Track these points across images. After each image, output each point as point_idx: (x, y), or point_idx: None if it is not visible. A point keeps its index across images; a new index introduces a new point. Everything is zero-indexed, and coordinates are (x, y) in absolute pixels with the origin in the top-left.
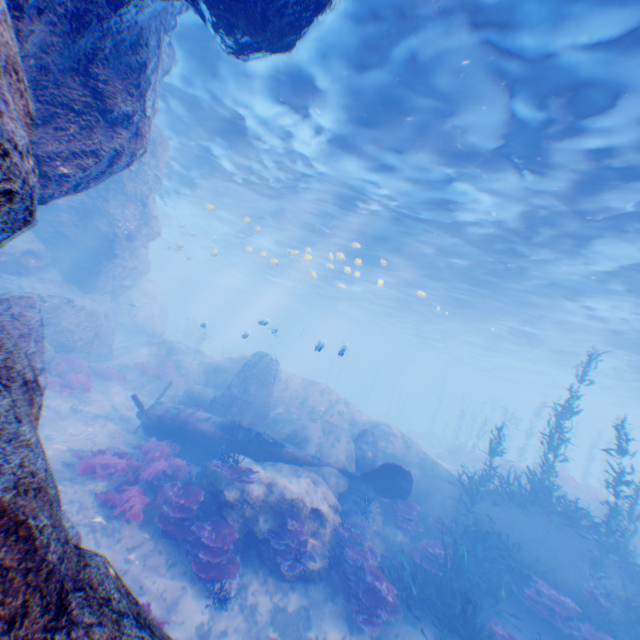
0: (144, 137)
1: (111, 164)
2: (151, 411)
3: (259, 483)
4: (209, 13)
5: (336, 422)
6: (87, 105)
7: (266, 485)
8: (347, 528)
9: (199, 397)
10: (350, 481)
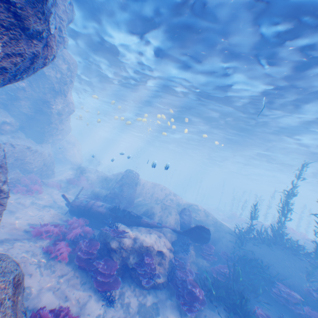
0: (52, 48)
1: (33, 63)
2: (72, 202)
3: (129, 238)
4: None
5: (169, 204)
6: (12, 23)
7: (133, 239)
8: (177, 260)
9: (98, 194)
10: (177, 235)
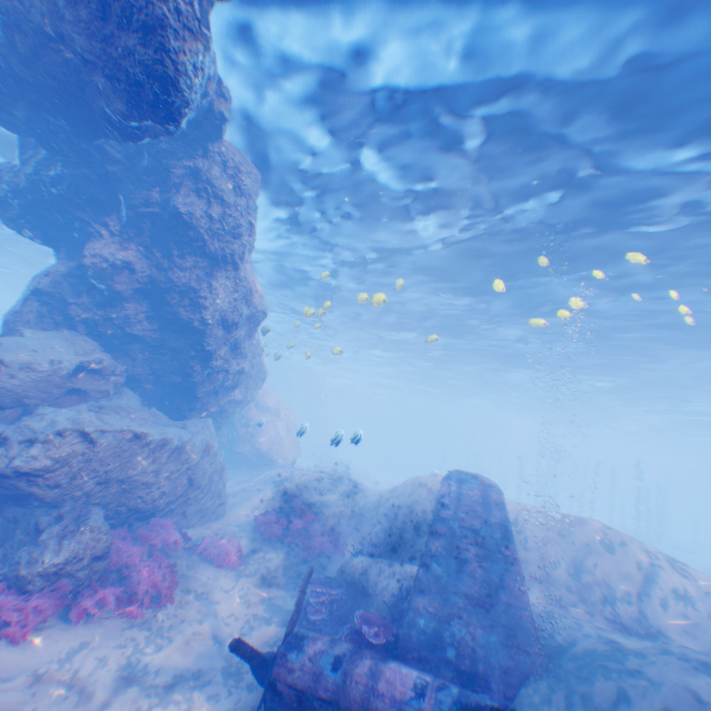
0: None
1: None
2: (278, 674)
3: None
4: None
5: (691, 628)
6: None
7: None
8: None
9: (367, 586)
10: None
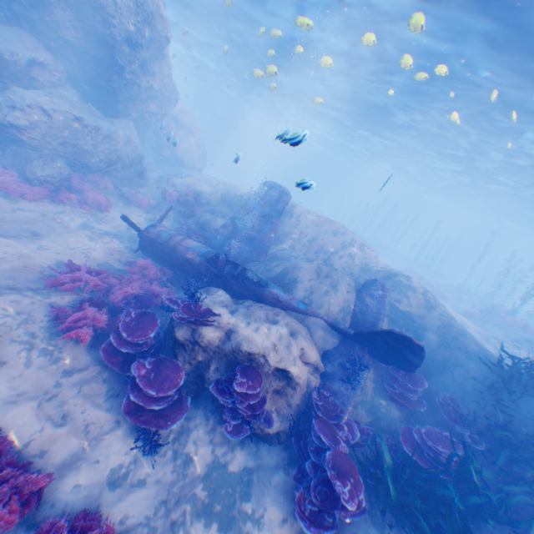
0: None
1: None
2: (145, 235)
3: (217, 329)
4: None
5: (346, 267)
6: None
7: (225, 332)
8: (322, 393)
9: (207, 227)
10: (340, 339)
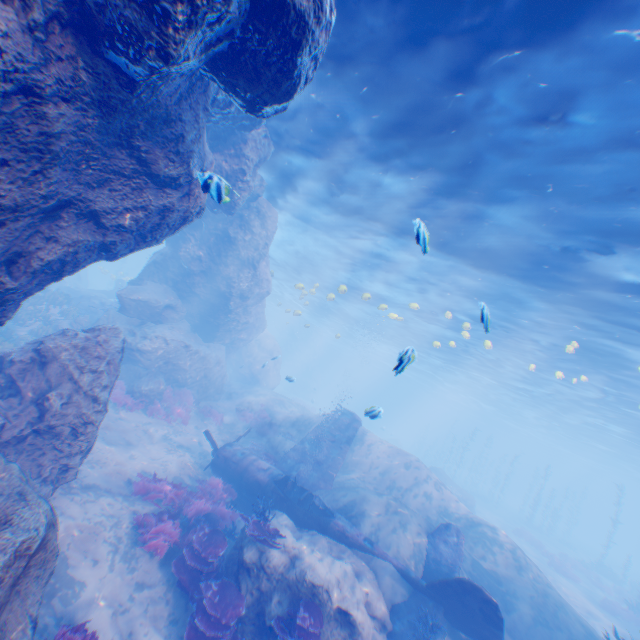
0: (197, 196)
1: (164, 218)
2: (220, 450)
3: (284, 553)
4: (219, 83)
5: (421, 508)
6: (136, 171)
7: (291, 558)
8: None
9: (276, 447)
10: (411, 590)
